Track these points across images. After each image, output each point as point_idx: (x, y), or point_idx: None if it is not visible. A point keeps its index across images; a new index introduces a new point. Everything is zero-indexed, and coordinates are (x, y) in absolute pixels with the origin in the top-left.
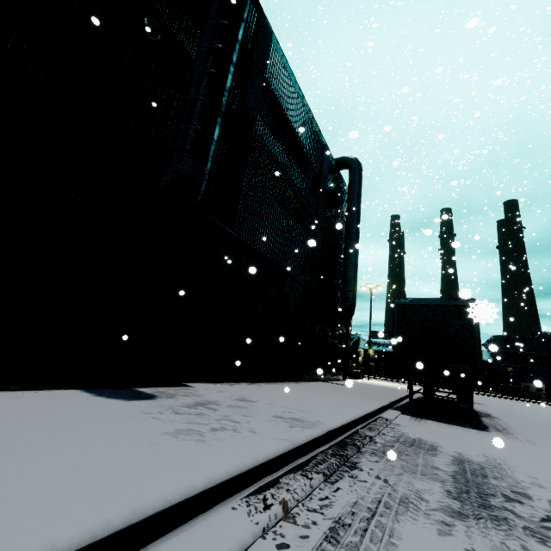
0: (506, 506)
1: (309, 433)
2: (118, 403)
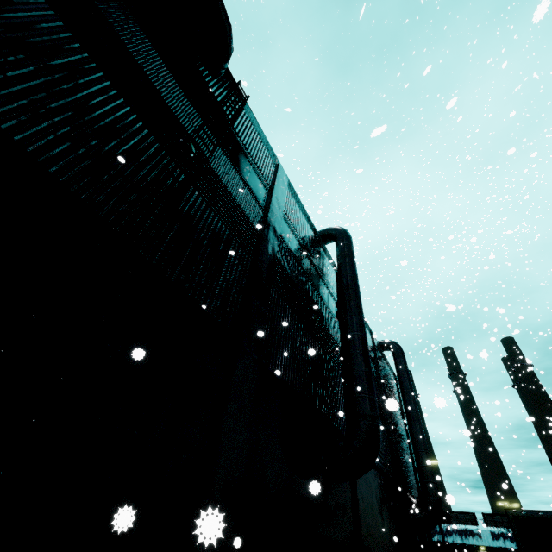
0: None
1: None
2: None
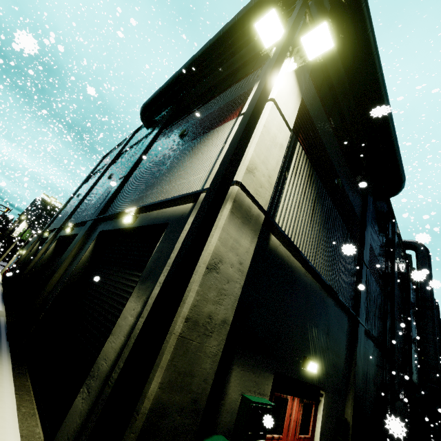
0: None
1: None
2: None
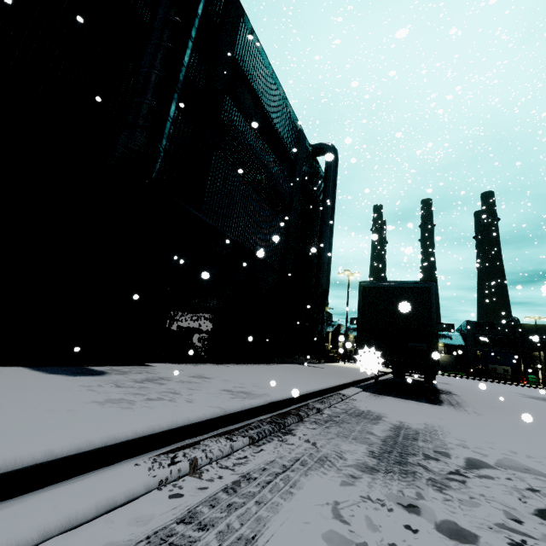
0: (421, 463)
1: (247, 402)
2: (59, 378)
